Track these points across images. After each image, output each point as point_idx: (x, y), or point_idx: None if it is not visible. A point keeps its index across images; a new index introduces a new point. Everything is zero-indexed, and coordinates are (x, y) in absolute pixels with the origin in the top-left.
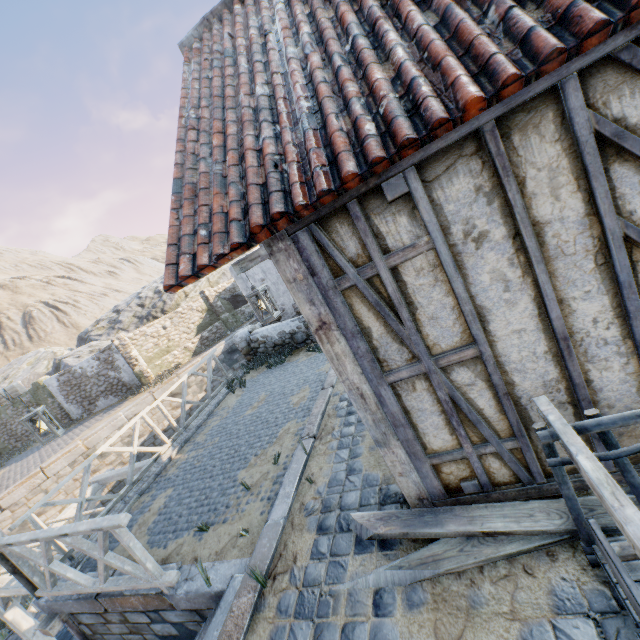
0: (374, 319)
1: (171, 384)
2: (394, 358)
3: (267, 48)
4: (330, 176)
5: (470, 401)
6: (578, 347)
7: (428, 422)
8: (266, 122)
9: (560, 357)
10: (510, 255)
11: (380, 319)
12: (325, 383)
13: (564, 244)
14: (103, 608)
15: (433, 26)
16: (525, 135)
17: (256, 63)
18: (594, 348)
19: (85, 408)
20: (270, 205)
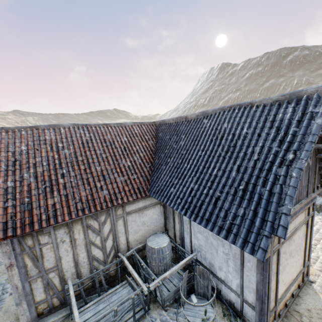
0: (30, 261)
1: None
2: (33, 272)
3: (16, 167)
4: (30, 227)
5: (53, 282)
6: (80, 263)
7: (38, 291)
8: (11, 199)
9: (76, 266)
10: (69, 245)
11: (32, 261)
12: None
13: (80, 243)
14: None
15: (65, 194)
16: (76, 223)
17: (10, 170)
18: (83, 263)
19: None
20: (8, 232)
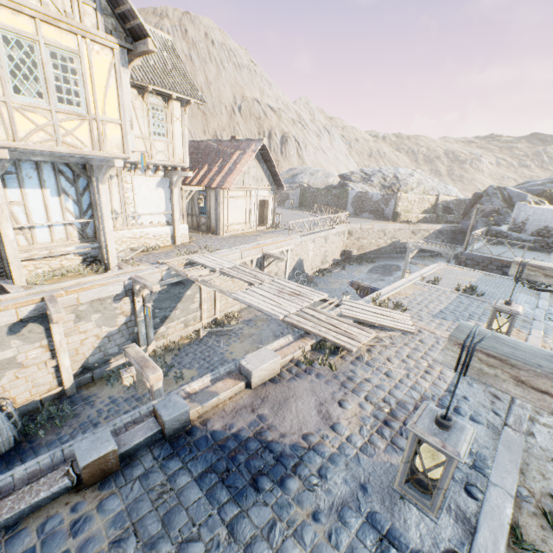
0: None
1: (416, 227)
2: None
3: None
4: None
5: None
6: None
7: None
8: None
9: None
10: None
11: None
12: (550, 258)
13: None
14: (489, 260)
15: None
16: None
17: None
18: None
19: (355, 212)
20: None
